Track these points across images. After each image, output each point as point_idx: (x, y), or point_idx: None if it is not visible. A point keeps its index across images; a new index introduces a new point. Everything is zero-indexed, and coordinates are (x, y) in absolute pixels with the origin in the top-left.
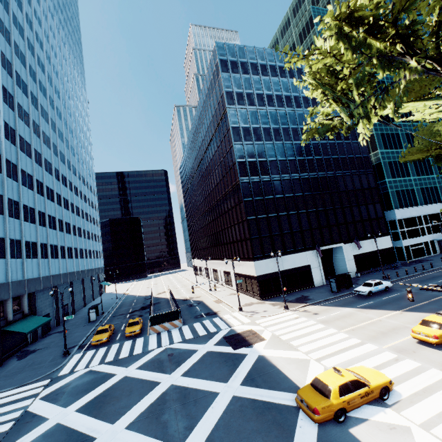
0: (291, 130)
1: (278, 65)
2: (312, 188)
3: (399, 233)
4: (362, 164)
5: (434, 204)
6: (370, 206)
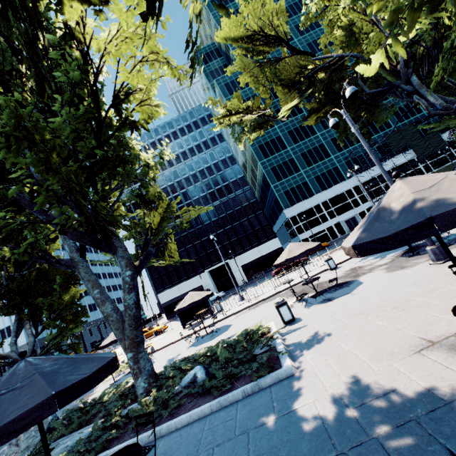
0: (168, 187)
1: (150, 142)
2: (194, 225)
3: (294, 229)
4: (239, 185)
5: (334, 187)
6: (252, 218)
